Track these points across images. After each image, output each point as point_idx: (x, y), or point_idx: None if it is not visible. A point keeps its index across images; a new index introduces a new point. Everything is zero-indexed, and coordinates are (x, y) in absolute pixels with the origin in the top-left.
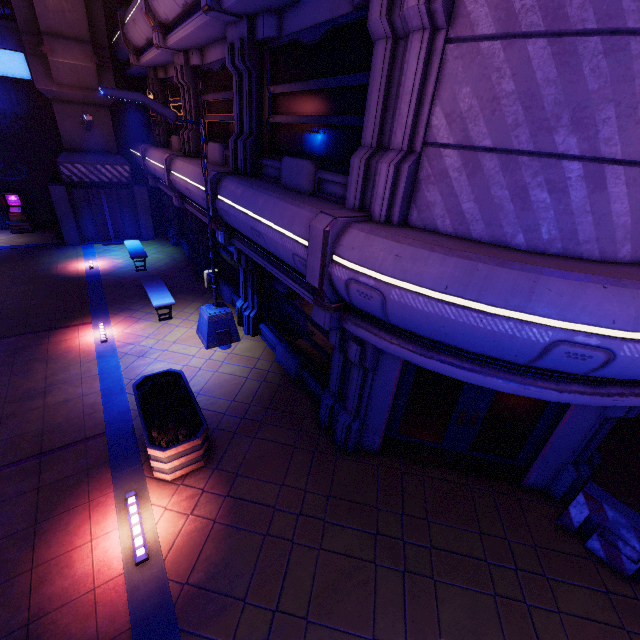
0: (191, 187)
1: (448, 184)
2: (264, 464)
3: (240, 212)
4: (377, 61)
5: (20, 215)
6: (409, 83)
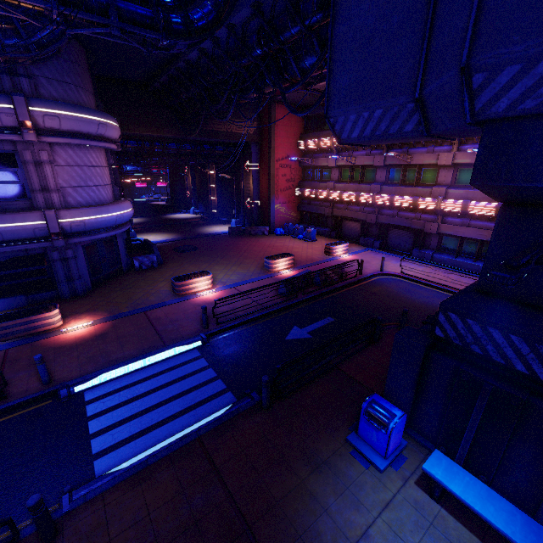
0: None
1: (72, 195)
2: (75, 308)
3: None
4: (31, 168)
5: None
6: (50, 174)
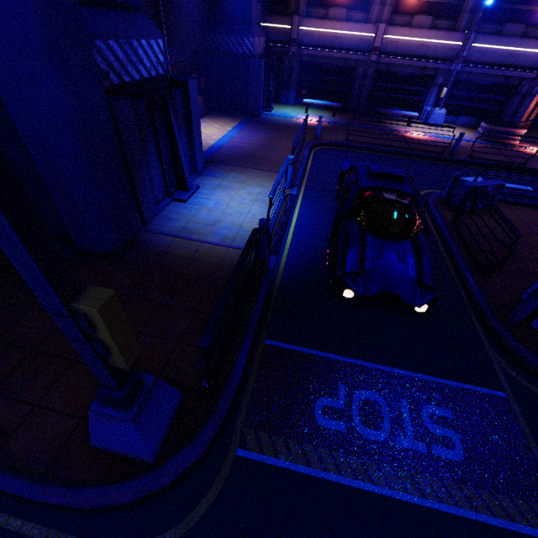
0: (431, 43)
1: None
2: None
3: (500, 49)
4: None
5: (201, 98)
6: None
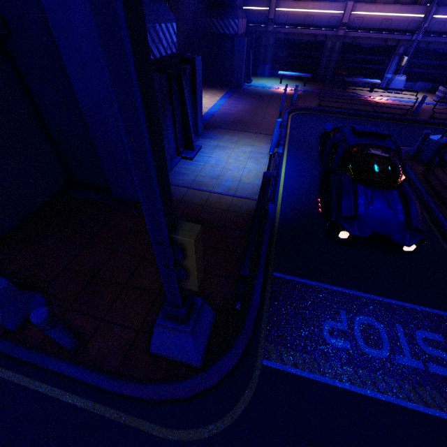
0: (395, 17)
1: None
2: None
3: None
4: None
5: None
6: None
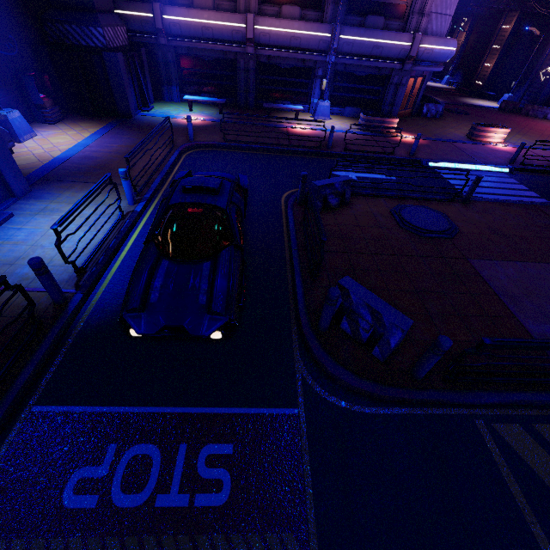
0: (302, 35)
1: (432, 22)
2: None
3: (365, 41)
4: None
5: (49, 100)
6: None
